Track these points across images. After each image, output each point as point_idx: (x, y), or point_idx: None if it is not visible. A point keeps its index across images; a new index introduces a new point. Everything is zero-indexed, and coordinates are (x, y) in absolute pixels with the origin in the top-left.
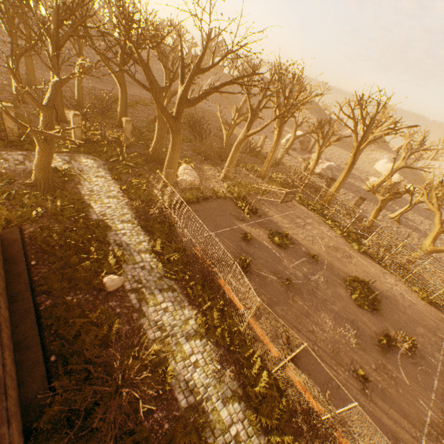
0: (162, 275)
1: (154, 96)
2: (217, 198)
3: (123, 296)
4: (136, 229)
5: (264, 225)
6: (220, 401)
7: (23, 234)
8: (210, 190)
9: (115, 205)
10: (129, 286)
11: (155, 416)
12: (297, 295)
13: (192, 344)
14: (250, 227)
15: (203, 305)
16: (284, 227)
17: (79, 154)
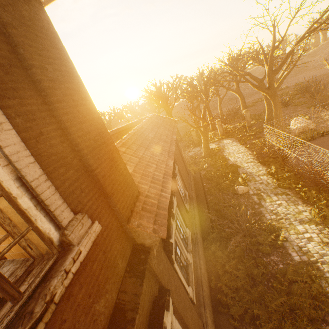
0: (276, 186)
1: (248, 83)
2: None
3: (248, 197)
4: (256, 165)
5: None
6: None
7: (200, 175)
8: (328, 128)
9: (242, 156)
10: (251, 192)
11: (271, 258)
12: None
13: (305, 226)
14: None
15: (317, 202)
16: None
17: (222, 139)
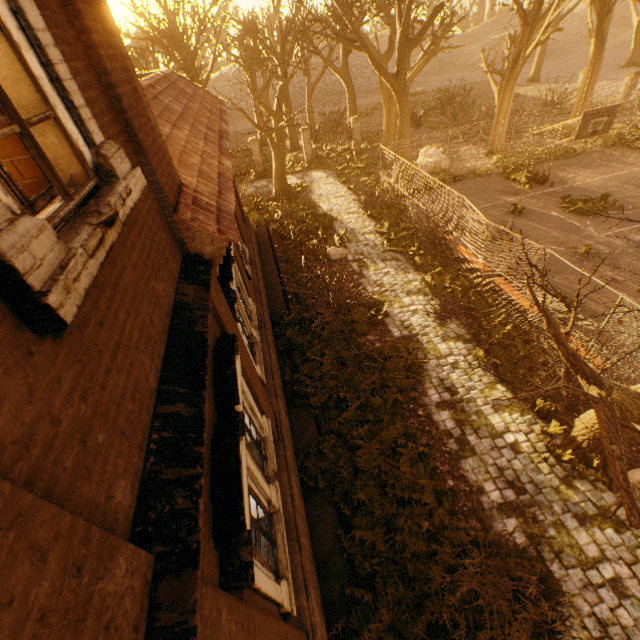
0: (386, 249)
1: (365, 53)
2: (474, 178)
3: (345, 265)
4: (361, 218)
5: (558, 195)
6: (438, 338)
7: (269, 230)
8: (465, 171)
9: (342, 202)
10: (351, 258)
11: (367, 338)
12: (602, 266)
13: (413, 298)
14: (528, 200)
15: (431, 269)
16: (605, 191)
17: (310, 171)
